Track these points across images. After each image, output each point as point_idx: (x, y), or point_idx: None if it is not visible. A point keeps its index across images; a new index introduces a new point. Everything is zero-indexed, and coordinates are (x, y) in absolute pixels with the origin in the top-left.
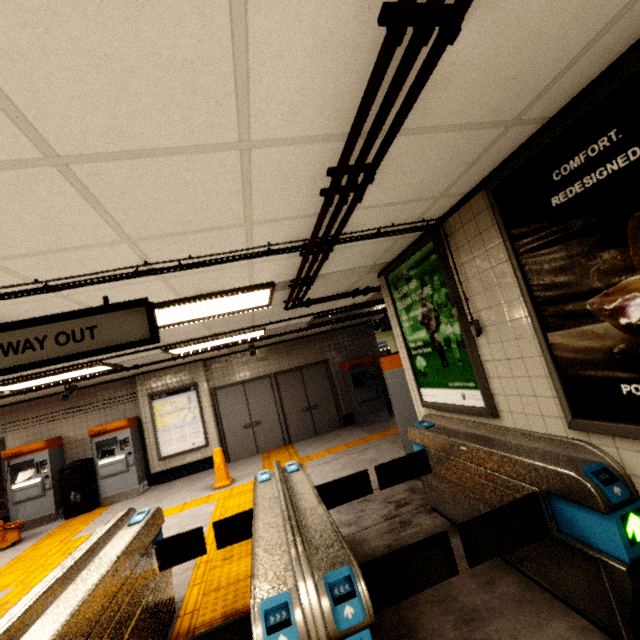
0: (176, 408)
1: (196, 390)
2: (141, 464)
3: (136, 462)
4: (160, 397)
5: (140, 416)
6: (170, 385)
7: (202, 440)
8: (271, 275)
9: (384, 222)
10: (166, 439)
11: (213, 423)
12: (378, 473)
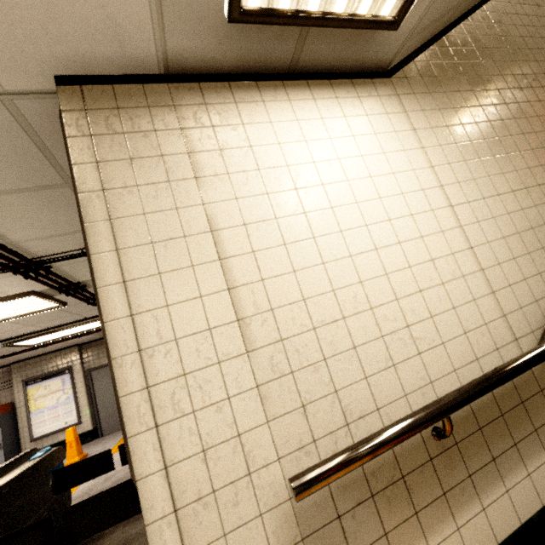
0: (50, 391)
1: (70, 373)
2: (13, 447)
3: (5, 446)
4: (35, 382)
5: (14, 401)
6: (45, 370)
7: (75, 418)
8: (20, 287)
9: (77, 246)
10: (39, 421)
11: (86, 402)
12: (121, 451)
